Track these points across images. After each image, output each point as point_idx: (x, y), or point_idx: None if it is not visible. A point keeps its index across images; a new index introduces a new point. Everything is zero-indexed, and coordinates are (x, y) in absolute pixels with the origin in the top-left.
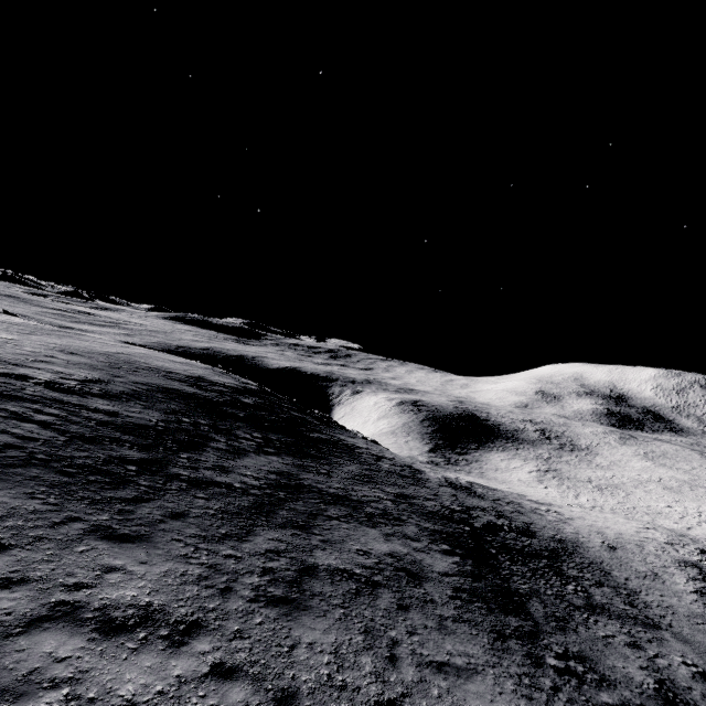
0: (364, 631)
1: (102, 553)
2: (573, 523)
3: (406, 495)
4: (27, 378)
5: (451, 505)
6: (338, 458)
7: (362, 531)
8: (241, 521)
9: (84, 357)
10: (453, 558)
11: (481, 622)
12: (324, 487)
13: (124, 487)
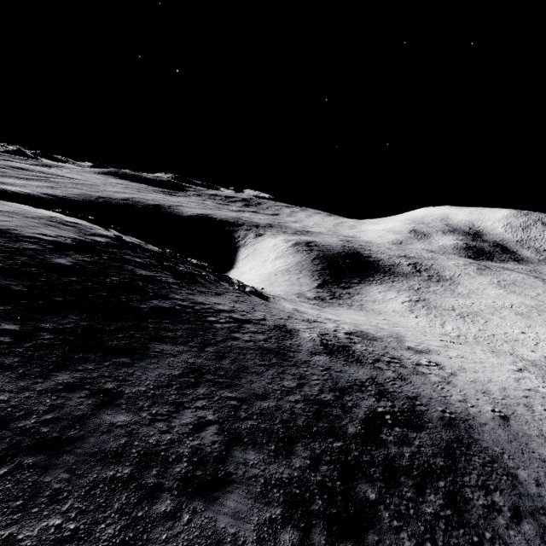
0: None
1: None
2: (457, 382)
3: (254, 396)
4: None
5: (320, 393)
6: (164, 343)
7: None
8: None
9: None
10: None
11: None
12: (77, 436)
13: None
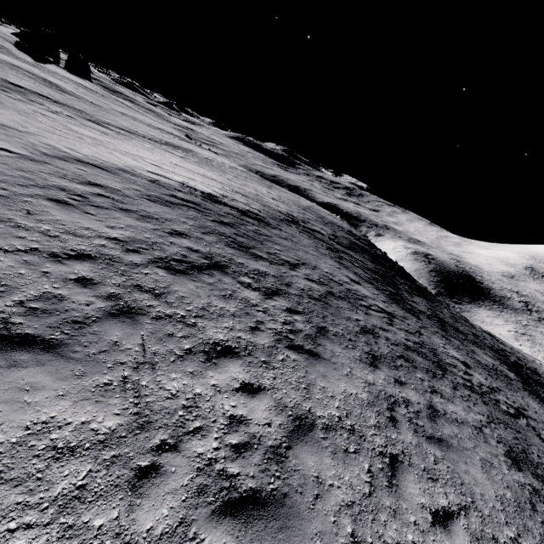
0: (511, 389)
1: (435, 337)
2: None
3: (475, 334)
4: (323, 235)
5: (494, 345)
6: (436, 302)
7: (476, 349)
8: (445, 333)
9: (310, 214)
10: (512, 374)
11: (539, 403)
12: (447, 321)
13: (408, 308)
